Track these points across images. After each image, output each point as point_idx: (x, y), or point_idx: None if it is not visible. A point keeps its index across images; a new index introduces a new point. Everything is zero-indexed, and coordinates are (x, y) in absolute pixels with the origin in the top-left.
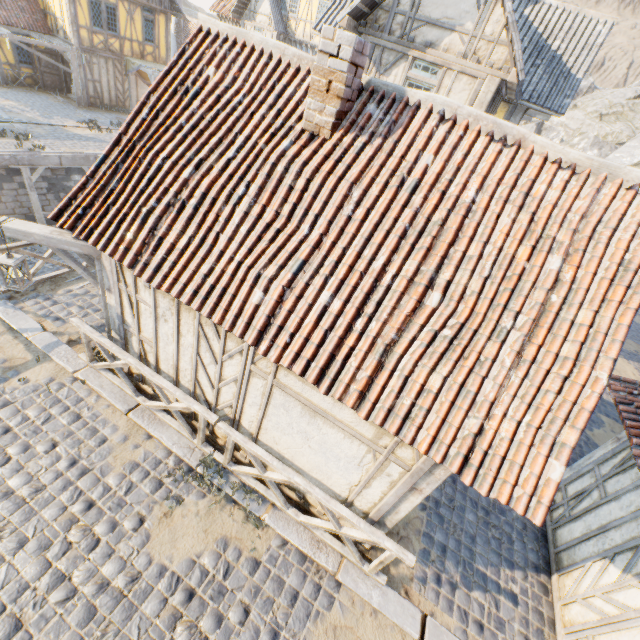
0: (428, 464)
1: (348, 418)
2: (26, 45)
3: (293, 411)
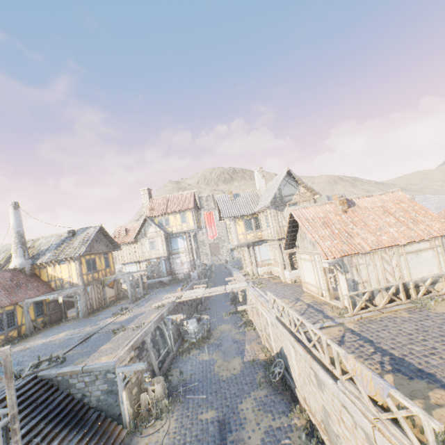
0: (441, 240)
1: (423, 246)
2: (40, 304)
3: (413, 258)
